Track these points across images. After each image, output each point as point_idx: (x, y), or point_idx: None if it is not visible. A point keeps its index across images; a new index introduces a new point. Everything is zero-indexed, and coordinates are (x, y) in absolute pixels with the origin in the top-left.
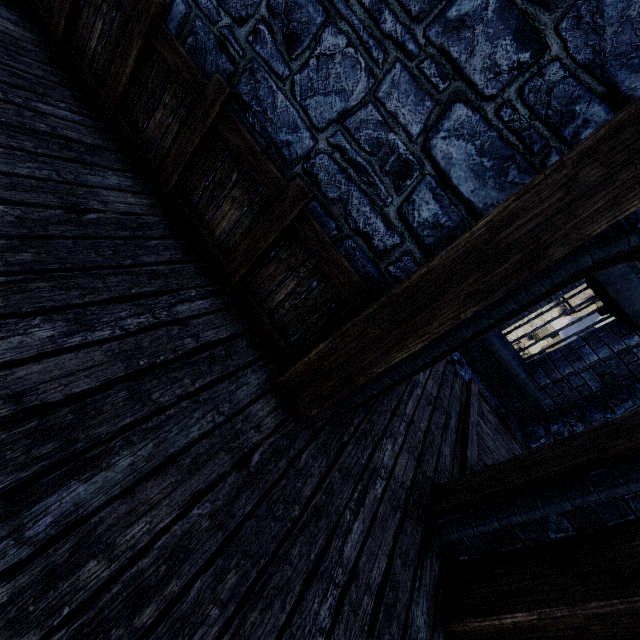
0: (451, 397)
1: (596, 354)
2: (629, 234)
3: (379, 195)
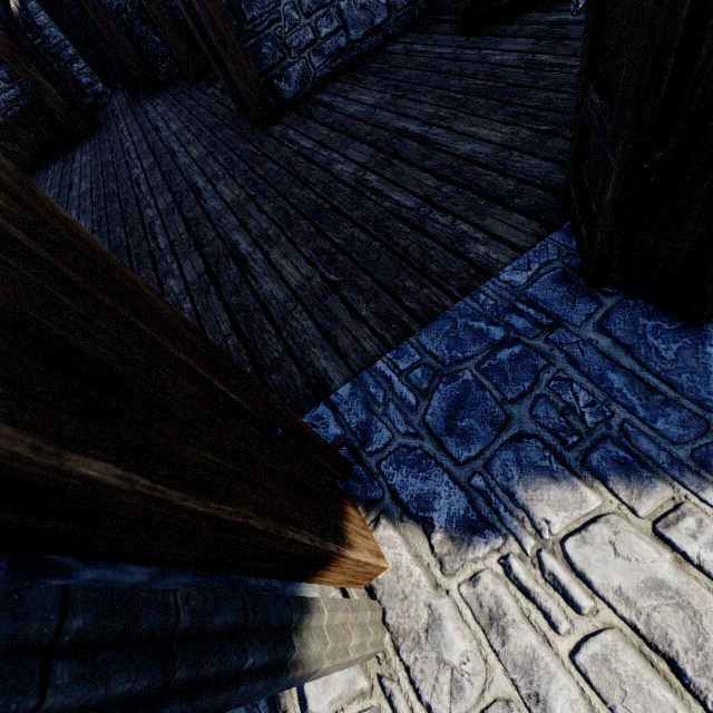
0: None
1: None
2: (3, 17)
3: (2, 89)
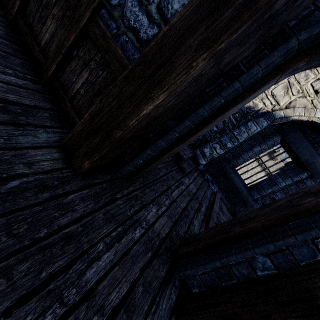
0: (204, 196)
1: (284, 182)
2: None
3: None
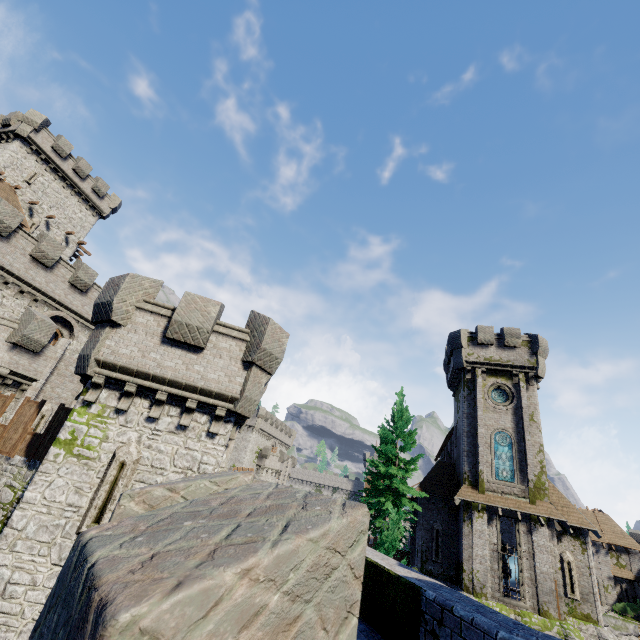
0: None
1: None
2: None
3: None
